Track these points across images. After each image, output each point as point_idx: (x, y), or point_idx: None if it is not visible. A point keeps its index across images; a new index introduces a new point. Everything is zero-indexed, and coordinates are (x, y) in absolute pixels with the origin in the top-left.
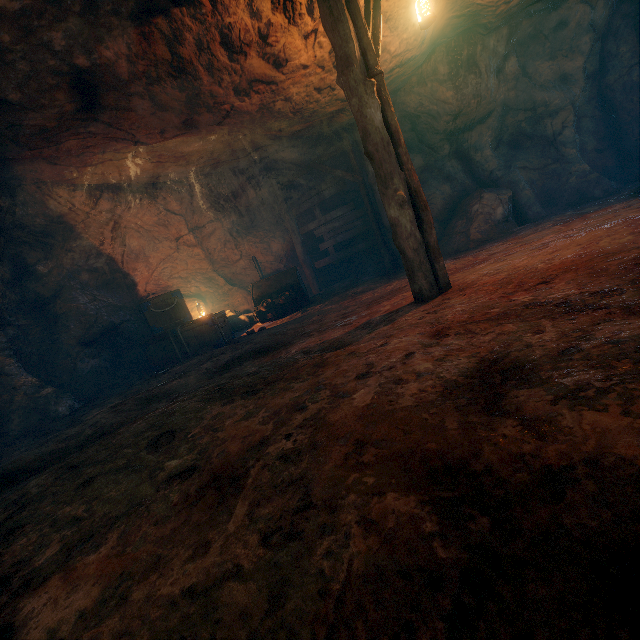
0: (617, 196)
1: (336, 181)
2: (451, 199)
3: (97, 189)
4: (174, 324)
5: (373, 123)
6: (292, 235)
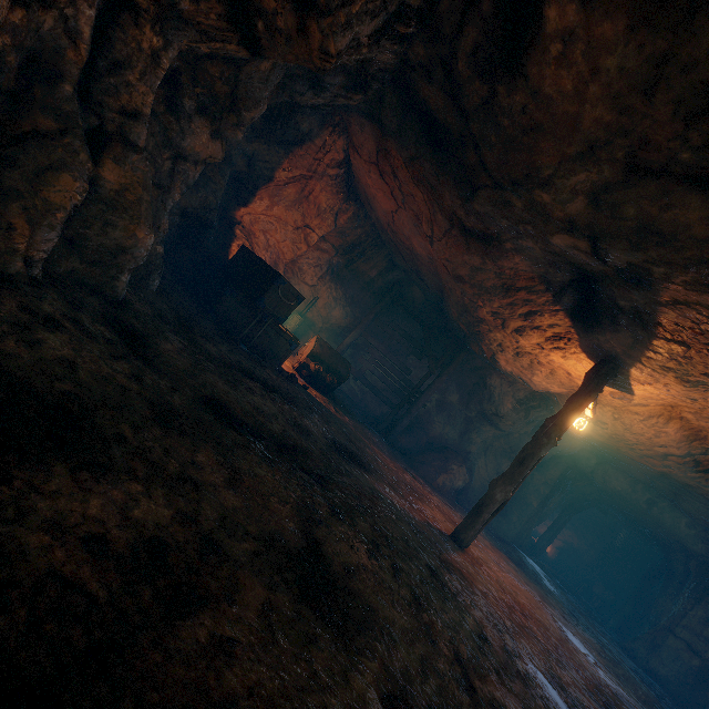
0: (500, 543)
1: (420, 349)
2: (442, 437)
3: (347, 163)
4: (272, 313)
5: (539, 457)
6: (358, 329)
